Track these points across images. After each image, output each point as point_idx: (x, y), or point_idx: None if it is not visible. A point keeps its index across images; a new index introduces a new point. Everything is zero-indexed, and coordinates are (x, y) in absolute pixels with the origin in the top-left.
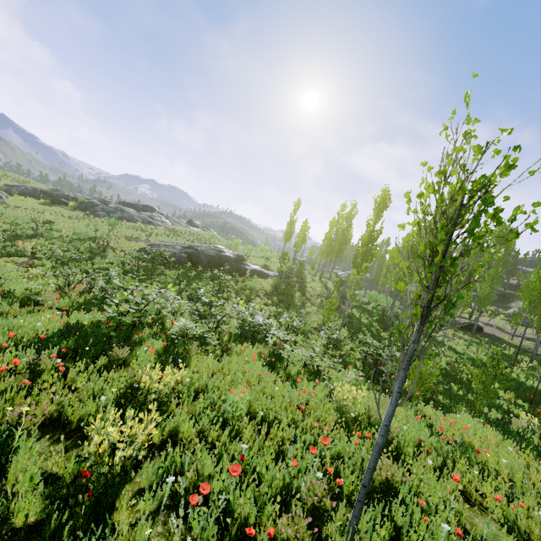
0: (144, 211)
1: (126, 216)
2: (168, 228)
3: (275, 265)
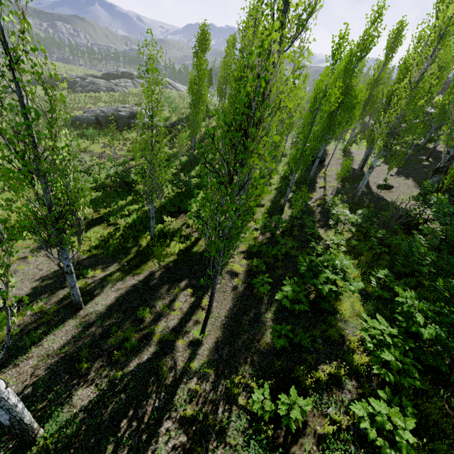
0: (124, 78)
1: (94, 88)
2: (124, 92)
3: (181, 115)
